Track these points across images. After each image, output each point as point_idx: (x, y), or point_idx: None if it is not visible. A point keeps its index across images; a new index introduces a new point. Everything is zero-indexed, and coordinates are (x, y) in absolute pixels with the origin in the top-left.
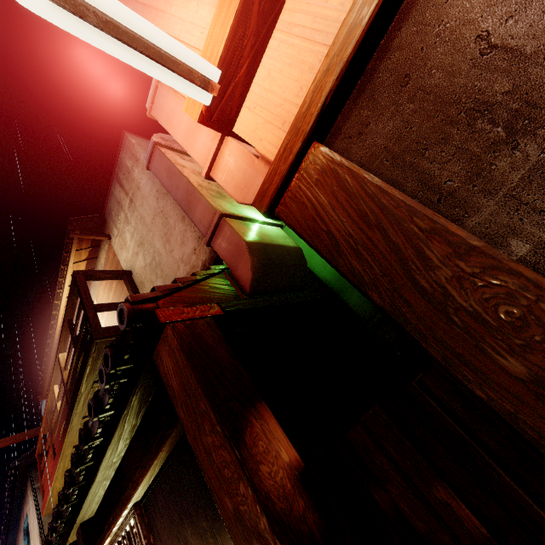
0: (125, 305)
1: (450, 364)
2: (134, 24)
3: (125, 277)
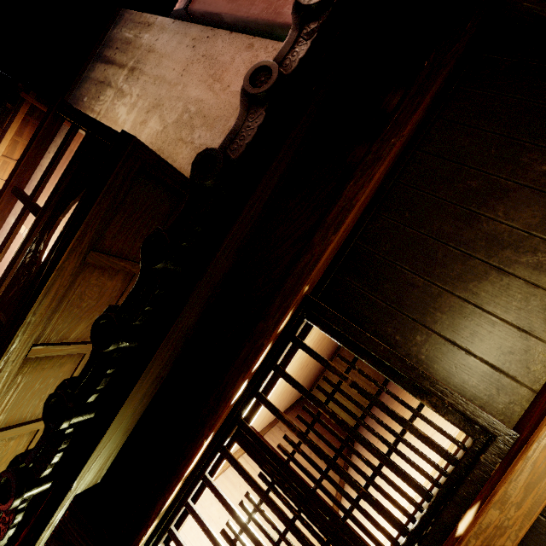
0: None
1: None
2: None
3: None
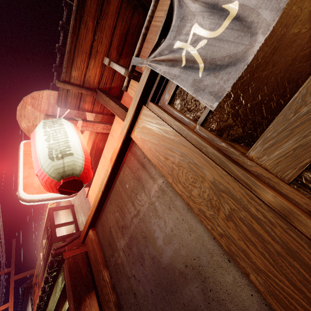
0: (53, 251)
1: (102, 306)
2: (47, 196)
3: (70, 208)
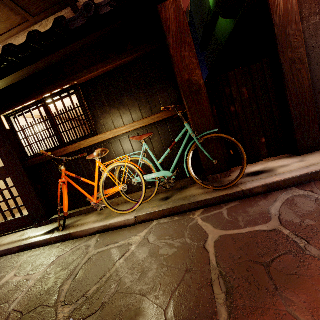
0: None
1: (280, 52)
2: None
3: None
